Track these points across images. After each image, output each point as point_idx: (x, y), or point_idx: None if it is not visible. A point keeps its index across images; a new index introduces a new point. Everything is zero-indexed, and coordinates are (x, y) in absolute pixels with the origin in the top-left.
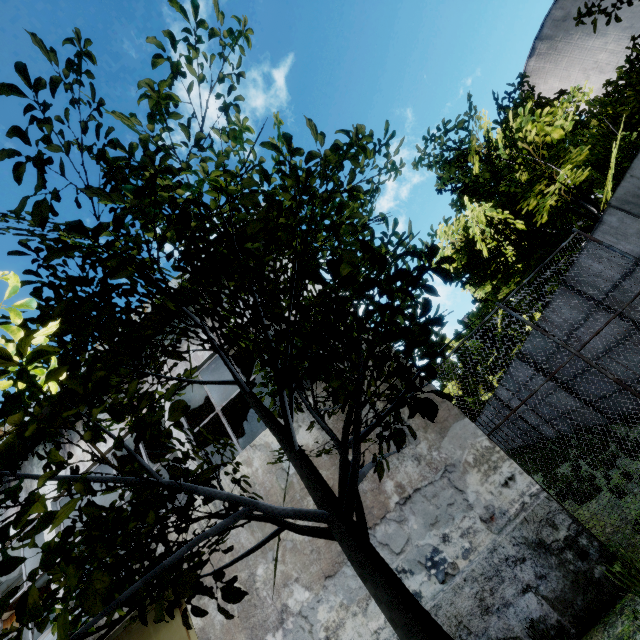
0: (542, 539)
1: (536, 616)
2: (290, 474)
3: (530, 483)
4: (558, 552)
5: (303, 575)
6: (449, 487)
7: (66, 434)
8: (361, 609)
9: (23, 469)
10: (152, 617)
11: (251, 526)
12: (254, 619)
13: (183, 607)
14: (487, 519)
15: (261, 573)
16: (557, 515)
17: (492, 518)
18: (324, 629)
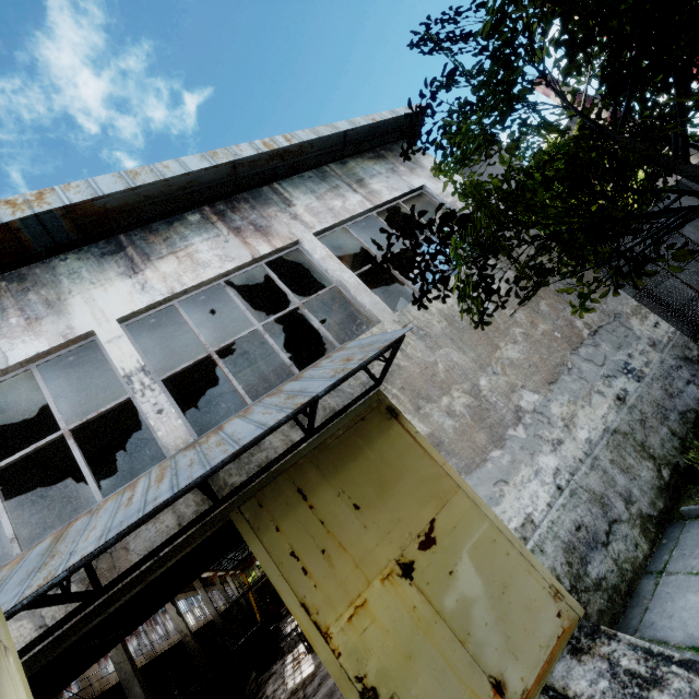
0: (686, 356)
1: (698, 396)
2: (489, 311)
3: (668, 326)
4: (697, 362)
5: (528, 383)
6: (621, 326)
7: (132, 247)
8: (586, 403)
9: (31, 277)
10: (357, 430)
11: (461, 348)
12: (490, 420)
13: (400, 417)
14: (652, 345)
15: (485, 384)
16: (689, 343)
17: (654, 344)
18: (561, 420)
